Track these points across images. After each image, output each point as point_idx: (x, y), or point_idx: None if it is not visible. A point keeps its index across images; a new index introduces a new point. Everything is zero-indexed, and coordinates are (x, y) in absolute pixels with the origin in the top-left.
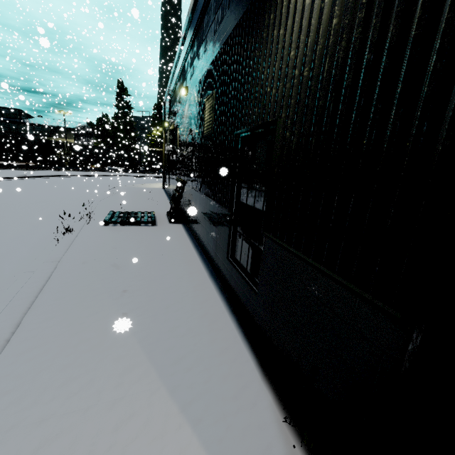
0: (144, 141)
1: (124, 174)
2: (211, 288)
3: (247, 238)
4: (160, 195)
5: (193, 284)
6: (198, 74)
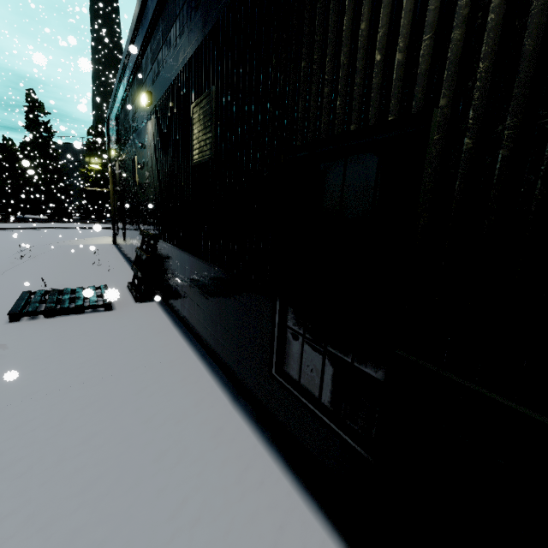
0: (77, 178)
1: (47, 225)
2: (245, 432)
3: (315, 343)
4: (111, 255)
5: (209, 432)
6: (172, 68)
